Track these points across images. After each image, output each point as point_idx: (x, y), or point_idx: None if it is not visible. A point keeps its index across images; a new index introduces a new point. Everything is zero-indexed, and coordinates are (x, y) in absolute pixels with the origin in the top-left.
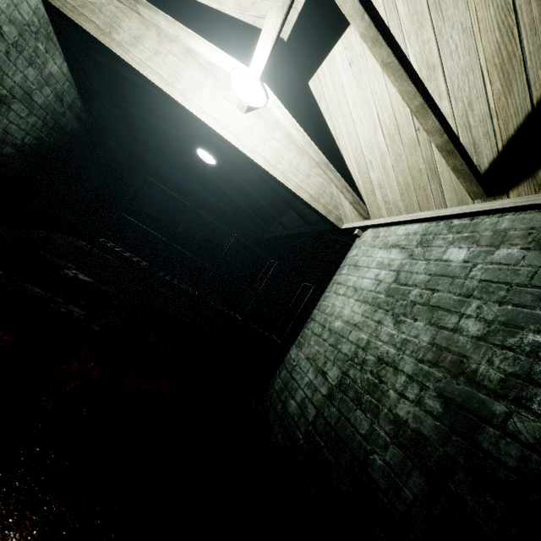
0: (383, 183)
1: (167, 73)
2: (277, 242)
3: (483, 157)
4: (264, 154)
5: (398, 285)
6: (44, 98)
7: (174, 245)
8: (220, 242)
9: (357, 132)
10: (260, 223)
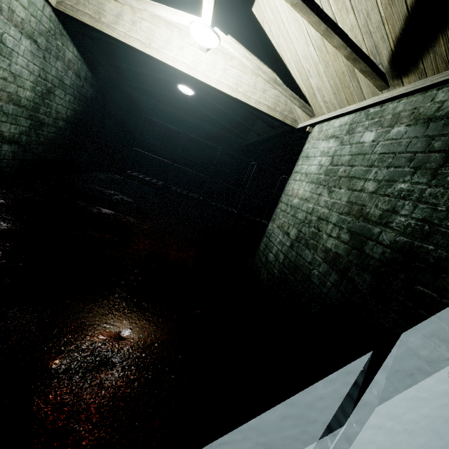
0: (320, 86)
1: (144, 37)
2: (255, 146)
3: (382, 56)
4: (226, 82)
5: (332, 166)
6: (70, 79)
7: (177, 165)
8: (210, 156)
9: (295, 47)
10: (238, 134)
